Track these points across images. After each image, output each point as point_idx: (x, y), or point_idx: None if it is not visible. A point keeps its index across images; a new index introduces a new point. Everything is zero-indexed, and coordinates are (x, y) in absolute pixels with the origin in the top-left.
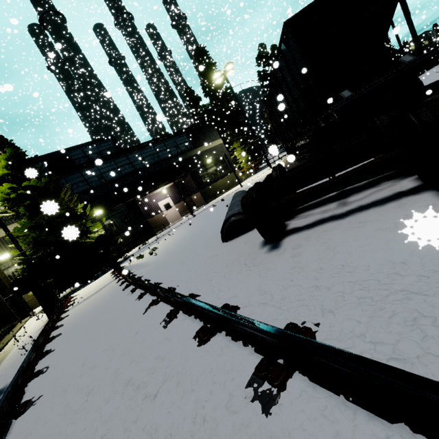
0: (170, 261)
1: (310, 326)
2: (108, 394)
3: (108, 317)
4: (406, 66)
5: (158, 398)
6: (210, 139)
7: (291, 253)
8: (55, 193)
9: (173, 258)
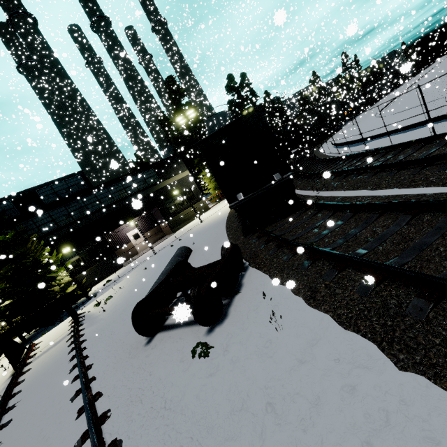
0: (109, 324)
1: (108, 414)
2: (34, 442)
3: (51, 383)
4: (275, 183)
5: (51, 445)
6: (177, 171)
7: (148, 352)
8: (22, 243)
9: (113, 320)
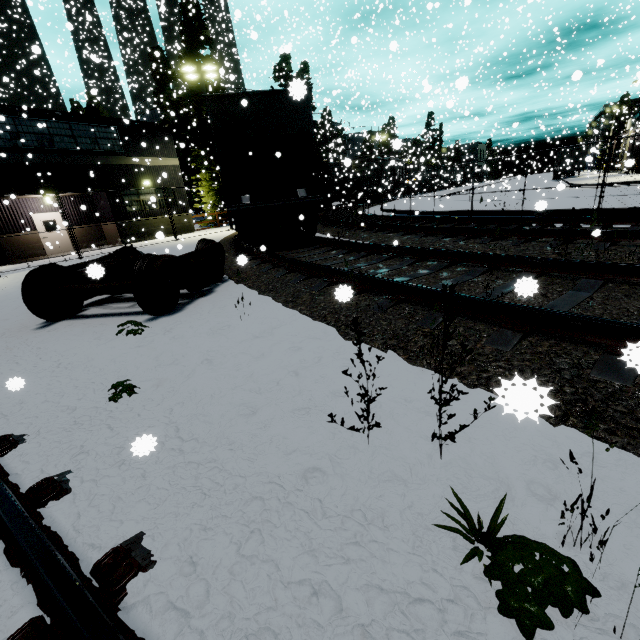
0: None
1: None
2: None
3: None
4: (297, 199)
5: None
6: (159, 152)
7: (41, 333)
8: None
9: None
